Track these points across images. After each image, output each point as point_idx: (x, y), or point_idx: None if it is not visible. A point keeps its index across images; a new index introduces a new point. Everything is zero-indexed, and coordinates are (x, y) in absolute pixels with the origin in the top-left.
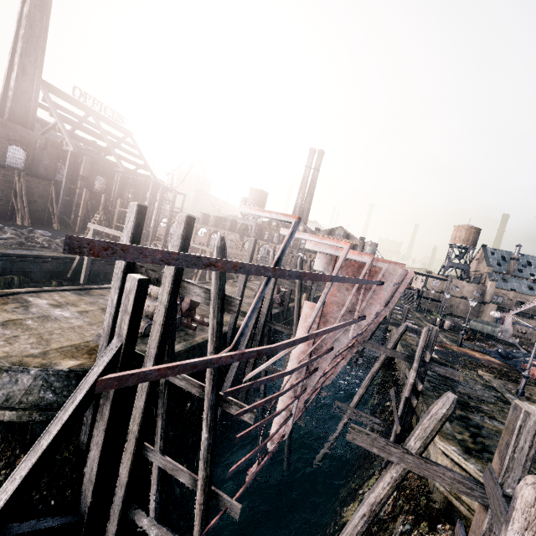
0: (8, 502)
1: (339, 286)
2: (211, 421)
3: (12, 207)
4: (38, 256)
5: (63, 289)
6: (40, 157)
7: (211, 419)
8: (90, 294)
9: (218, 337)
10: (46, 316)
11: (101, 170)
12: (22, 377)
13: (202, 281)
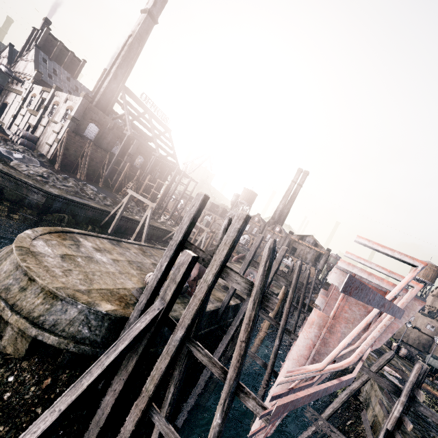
0: (44, 432)
1: (351, 303)
2: (227, 408)
3: (77, 164)
4: (86, 205)
5: (102, 236)
6: (107, 135)
7: (228, 406)
8: (120, 245)
9: (252, 329)
10: (91, 258)
11: (143, 152)
12: (70, 308)
13: None
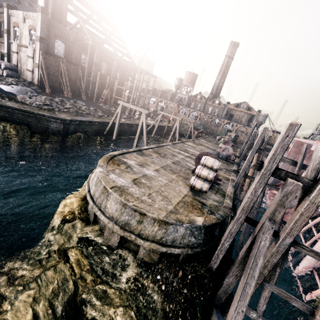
0: None
1: None
2: None
3: (59, 84)
4: (91, 121)
5: (131, 151)
6: (72, 49)
7: None
8: (145, 154)
9: None
10: (146, 175)
11: (105, 58)
12: (179, 228)
13: (181, 141)
